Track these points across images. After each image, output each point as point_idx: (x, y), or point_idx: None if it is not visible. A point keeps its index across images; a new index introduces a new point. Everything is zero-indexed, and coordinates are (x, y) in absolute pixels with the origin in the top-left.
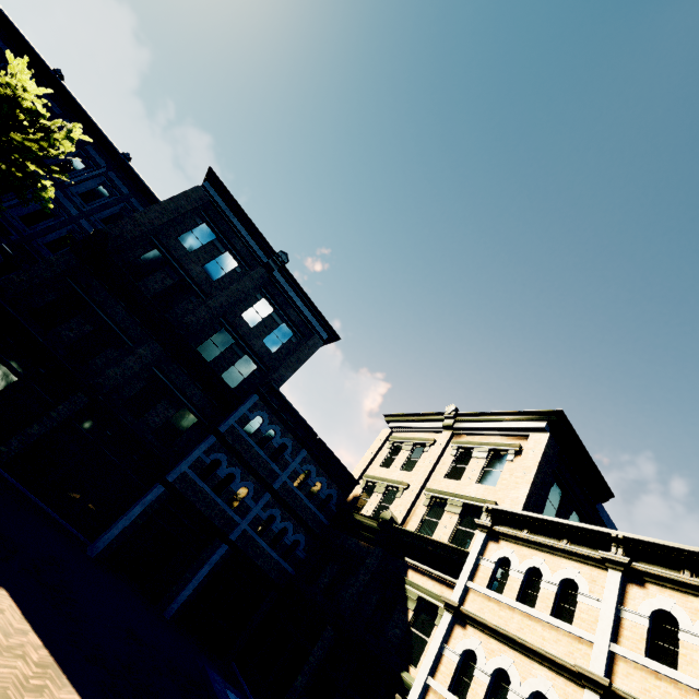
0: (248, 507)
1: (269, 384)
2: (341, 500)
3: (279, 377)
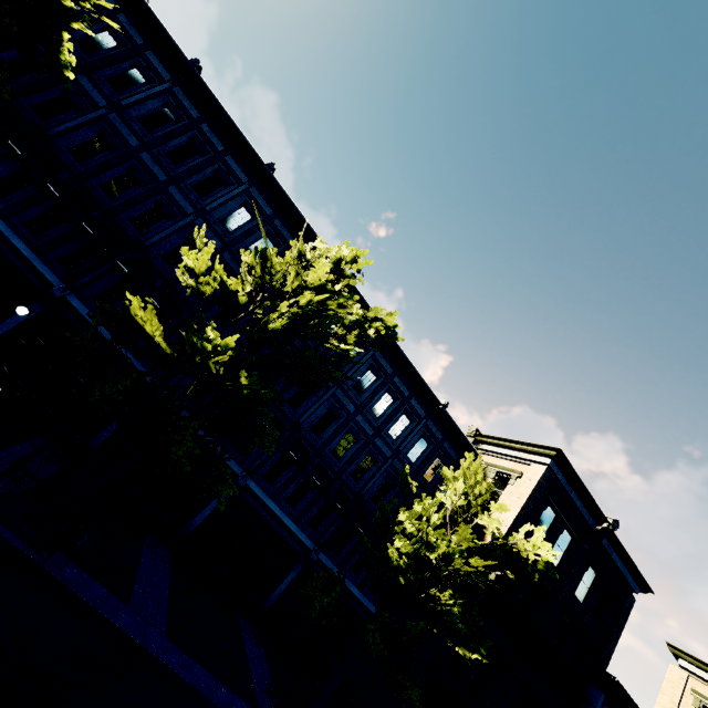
0: None
1: (610, 677)
2: None
3: (606, 654)
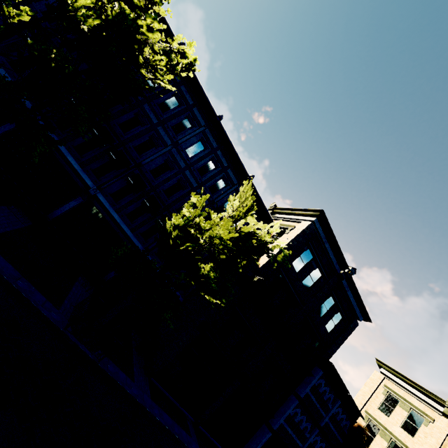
0: (306, 437)
1: (329, 363)
2: (350, 427)
3: (331, 351)
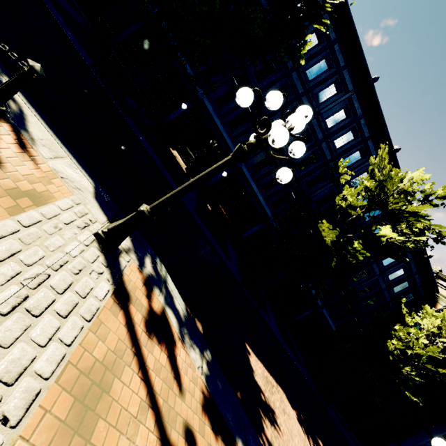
0: None
1: None
2: None
3: None
